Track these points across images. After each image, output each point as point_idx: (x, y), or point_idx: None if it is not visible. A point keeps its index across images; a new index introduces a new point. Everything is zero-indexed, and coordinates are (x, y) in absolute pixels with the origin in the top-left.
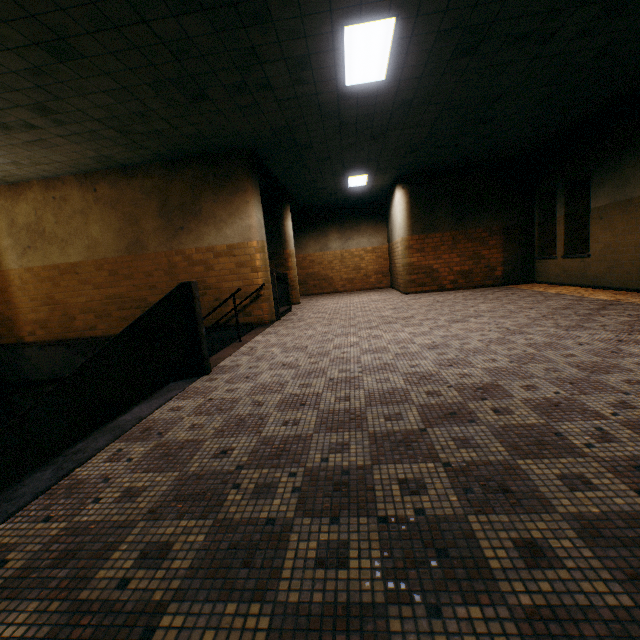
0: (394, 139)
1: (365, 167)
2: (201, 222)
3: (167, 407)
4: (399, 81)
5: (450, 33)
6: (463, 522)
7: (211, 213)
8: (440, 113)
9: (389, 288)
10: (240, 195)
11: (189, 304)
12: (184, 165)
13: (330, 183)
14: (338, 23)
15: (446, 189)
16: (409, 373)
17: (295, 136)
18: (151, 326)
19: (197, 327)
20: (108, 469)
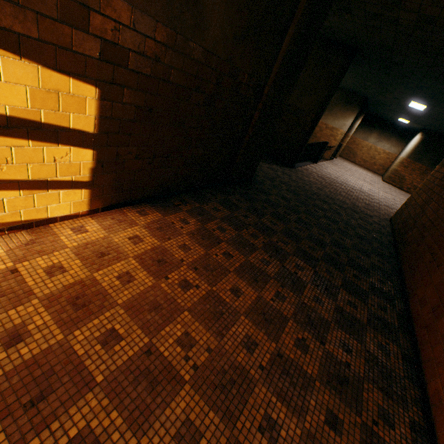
0: (424, 120)
1: (409, 119)
2: (330, 114)
3: (312, 165)
4: (427, 112)
5: (443, 114)
6: (353, 192)
7: (335, 112)
8: (443, 123)
9: (380, 176)
10: (350, 112)
11: (324, 147)
12: (339, 91)
13: (390, 115)
14: (410, 100)
15: (441, 147)
16: (359, 187)
17: (385, 103)
18: (312, 147)
19: (322, 153)
20: (311, 168)
